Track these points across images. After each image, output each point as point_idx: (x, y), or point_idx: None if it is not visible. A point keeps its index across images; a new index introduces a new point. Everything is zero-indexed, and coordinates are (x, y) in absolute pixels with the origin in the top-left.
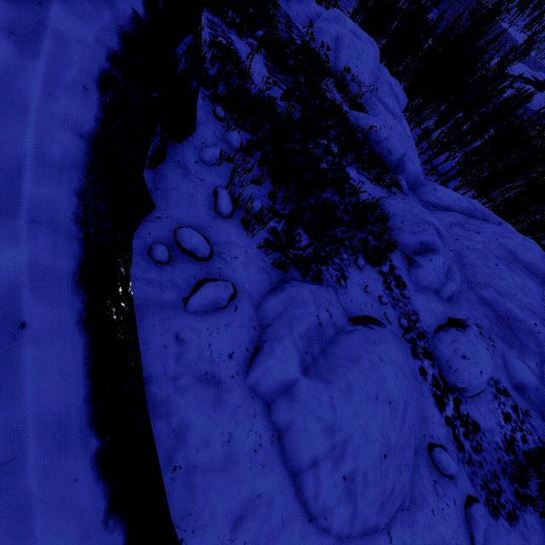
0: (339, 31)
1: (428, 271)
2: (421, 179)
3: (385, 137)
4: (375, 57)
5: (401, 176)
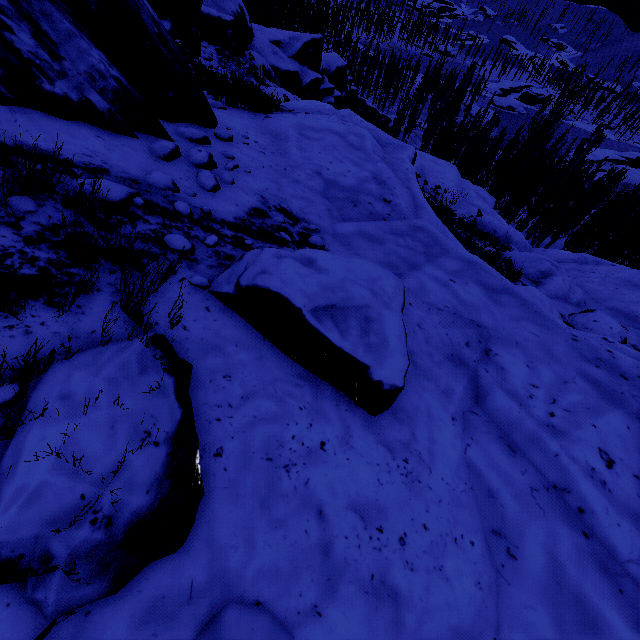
0: (422, 164)
1: (552, 285)
2: (529, 246)
3: (487, 222)
4: (456, 174)
5: (510, 244)
